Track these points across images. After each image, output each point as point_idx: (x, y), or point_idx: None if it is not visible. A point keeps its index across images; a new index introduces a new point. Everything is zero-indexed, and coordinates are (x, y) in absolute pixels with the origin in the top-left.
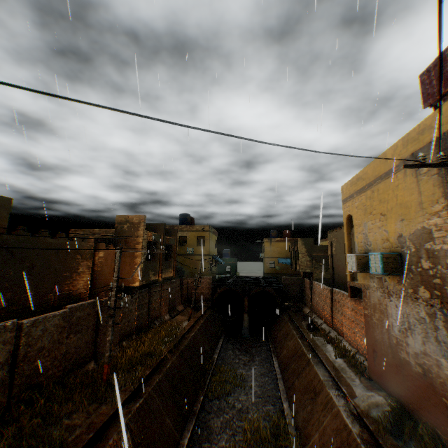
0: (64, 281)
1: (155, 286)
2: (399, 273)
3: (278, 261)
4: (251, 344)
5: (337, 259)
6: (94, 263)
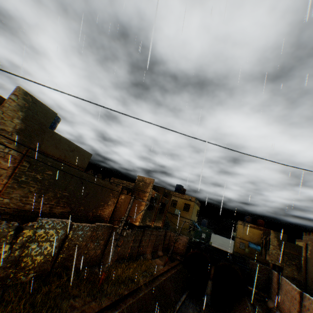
0: (99, 207)
1: (148, 229)
2: None
3: (249, 244)
4: (210, 311)
5: (310, 263)
6: (117, 201)
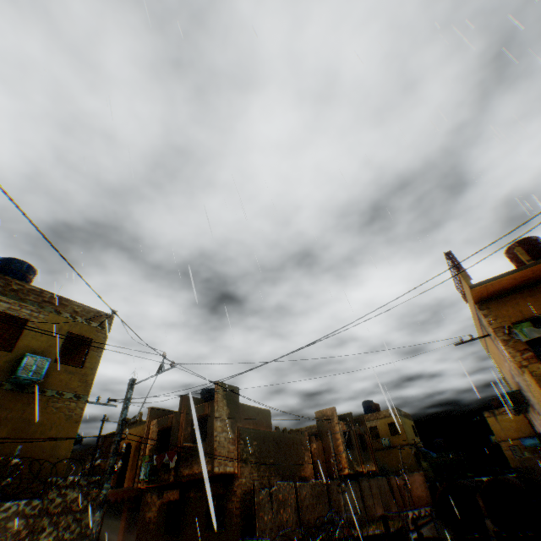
0: (299, 466)
1: (362, 478)
2: (524, 404)
3: (521, 443)
4: None
5: None
6: (312, 453)
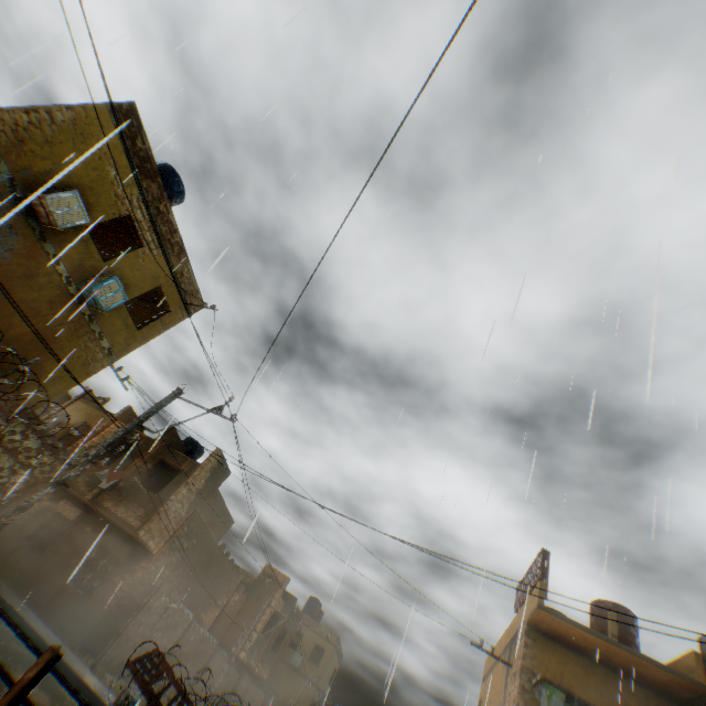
0: (206, 604)
1: (246, 675)
2: None
3: None
4: None
5: None
6: (227, 602)
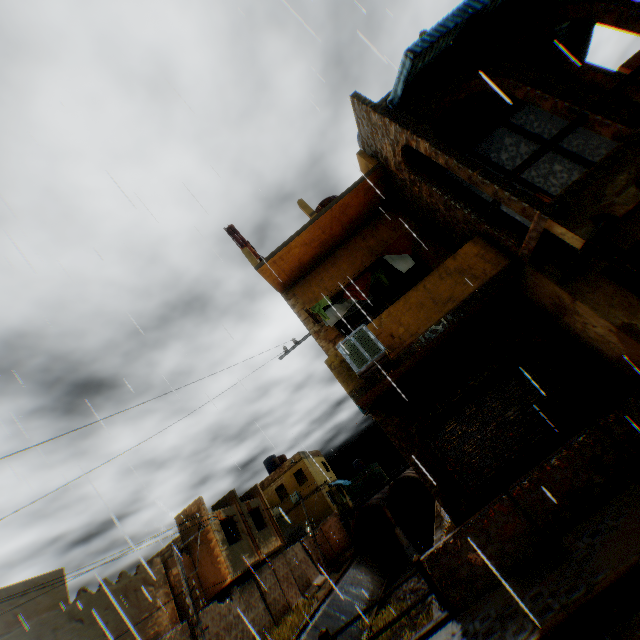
0: (145, 624)
1: (261, 569)
2: None
3: None
4: None
5: None
6: (172, 585)
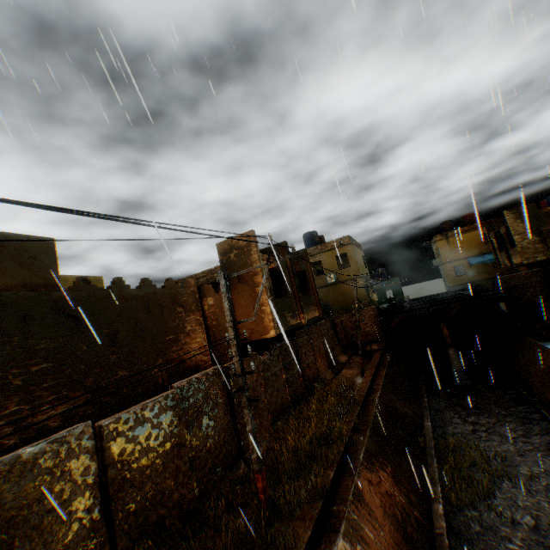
0: (168, 348)
1: (299, 334)
2: None
3: (469, 262)
4: (479, 394)
5: None
6: (205, 316)
